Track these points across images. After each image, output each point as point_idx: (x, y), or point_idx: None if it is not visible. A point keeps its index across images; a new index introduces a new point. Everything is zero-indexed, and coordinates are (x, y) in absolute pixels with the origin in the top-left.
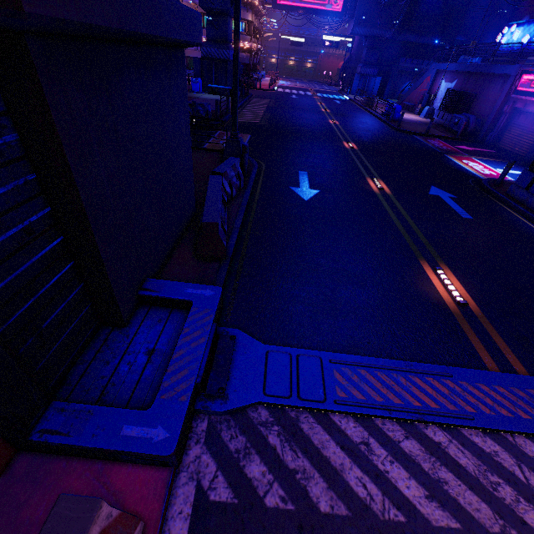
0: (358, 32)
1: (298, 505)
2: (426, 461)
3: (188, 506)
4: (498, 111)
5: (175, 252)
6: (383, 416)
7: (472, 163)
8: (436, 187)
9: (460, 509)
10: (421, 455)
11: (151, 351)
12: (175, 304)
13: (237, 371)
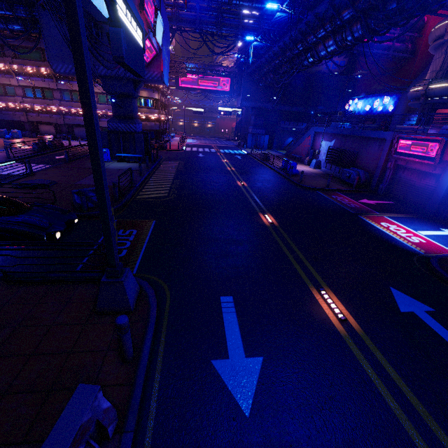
0: (245, 105)
1: None
2: None
3: None
4: (383, 167)
5: None
6: None
7: (391, 225)
8: (397, 289)
9: None
10: None
11: None
12: None
13: None
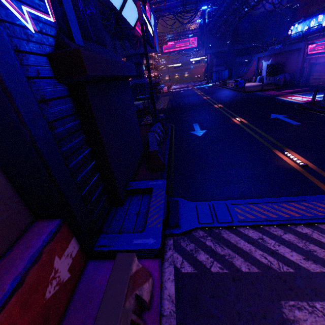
0: (208, 52)
1: (229, 270)
2: (300, 243)
3: (172, 275)
4: (301, 67)
5: (138, 170)
6: (268, 224)
7: (294, 97)
8: (274, 113)
9: None
10: (296, 240)
11: (138, 212)
12: (144, 191)
13: (182, 215)
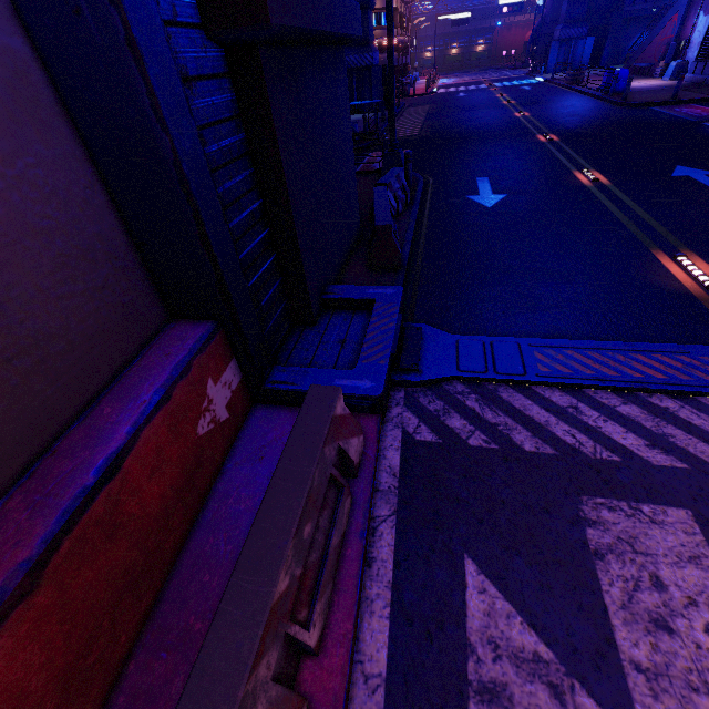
0: None
1: (501, 445)
2: (648, 421)
3: (397, 442)
4: None
5: (347, 268)
6: (595, 386)
7: None
8: (685, 166)
9: (689, 455)
10: (642, 416)
11: (343, 341)
12: (358, 305)
13: (428, 354)
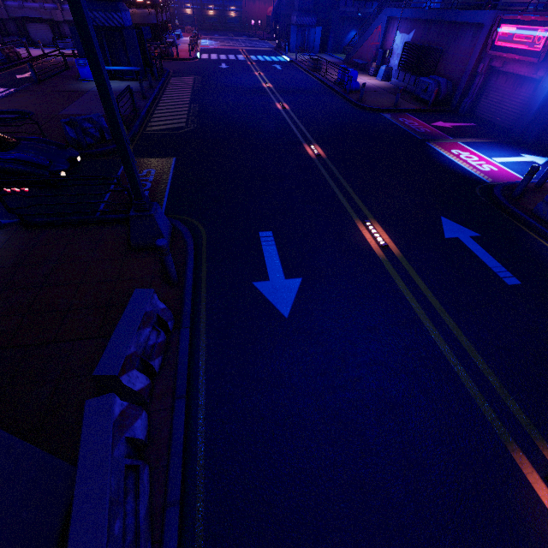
0: None
1: None
2: None
3: None
4: (472, 72)
5: None
6: None
7: (463, 152)
8: (447, 218)
9: None
10: None
11: None
12: None
13: None
